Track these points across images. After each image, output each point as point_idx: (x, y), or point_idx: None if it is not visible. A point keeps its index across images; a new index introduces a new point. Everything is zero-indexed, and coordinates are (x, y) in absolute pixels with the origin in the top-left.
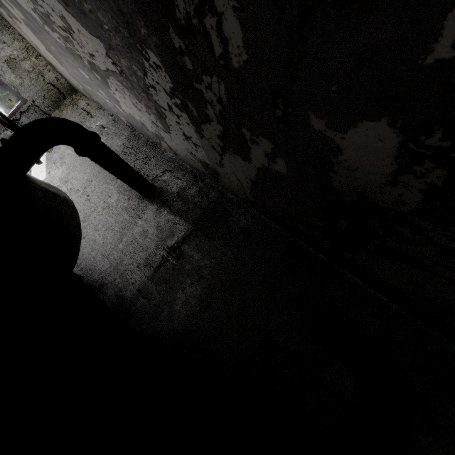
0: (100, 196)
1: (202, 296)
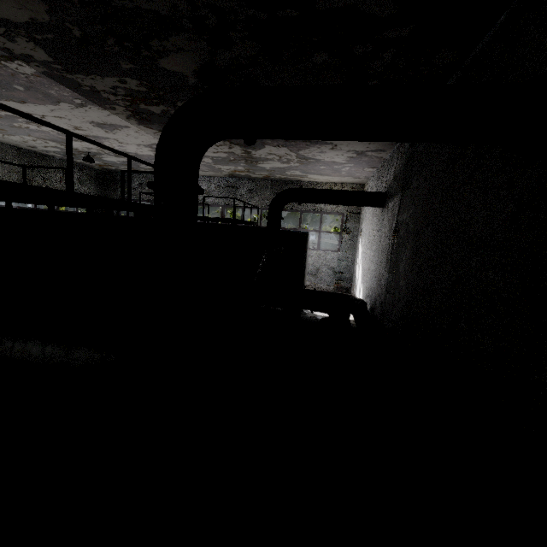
0: (372, 236)
1: (411, 252)
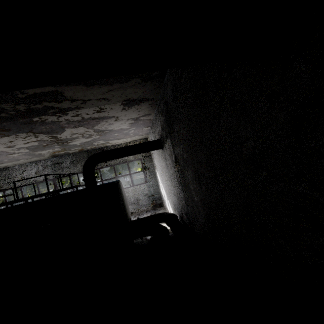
0: (162, 167)
1: (193, 174)
